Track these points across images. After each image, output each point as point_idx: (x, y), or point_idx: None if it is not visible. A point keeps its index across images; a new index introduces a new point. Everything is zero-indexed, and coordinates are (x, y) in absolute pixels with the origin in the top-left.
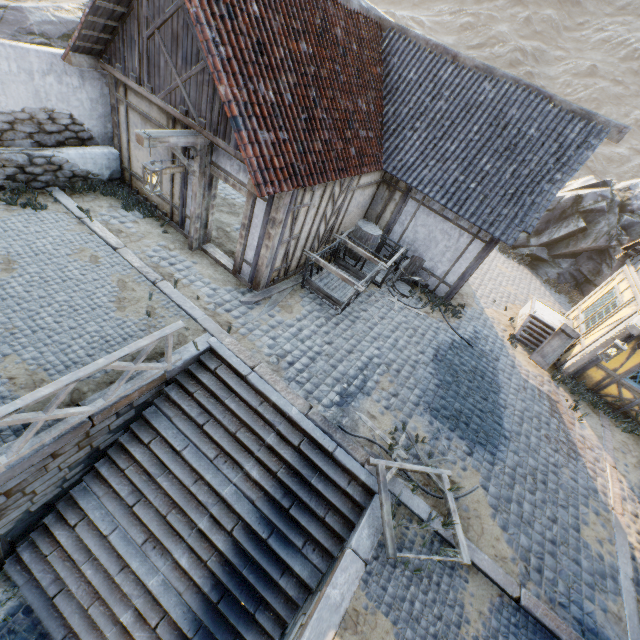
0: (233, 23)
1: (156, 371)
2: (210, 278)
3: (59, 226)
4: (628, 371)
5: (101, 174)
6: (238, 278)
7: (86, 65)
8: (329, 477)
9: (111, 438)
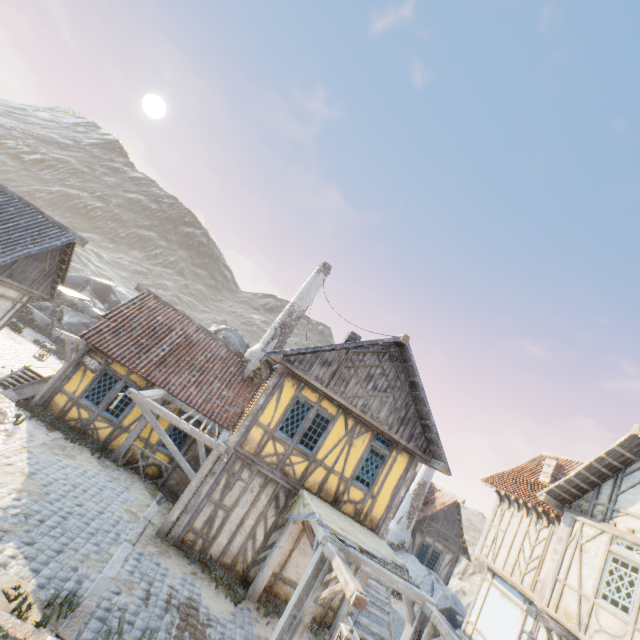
0: None
1: None
2: None
3: None
4: (84, 391)
5: None
6: None
7: None
8: None
9: None
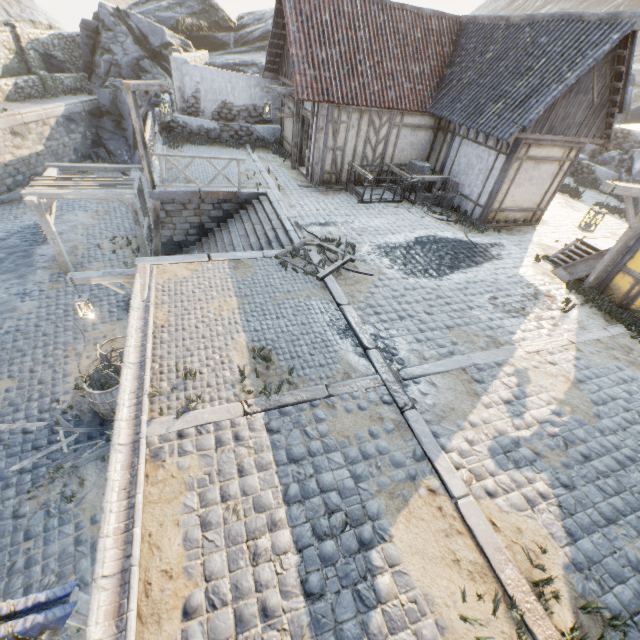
0: (308, 24)
1: (232, 186)
2: (291, 177)
3: (239, 154)
4: None
5: (270, 139)
6: (307, 180)
7: (270, 78)
8: (281, 243)
9: (210, 224)
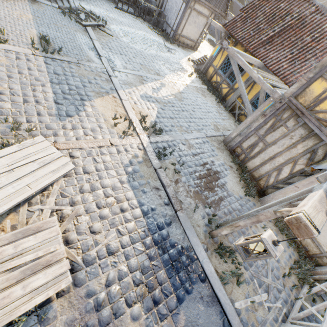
0: None
1: None
2: None
3: None
4: (220, 65)
5: None
6: None
7: None
8: None
9: None
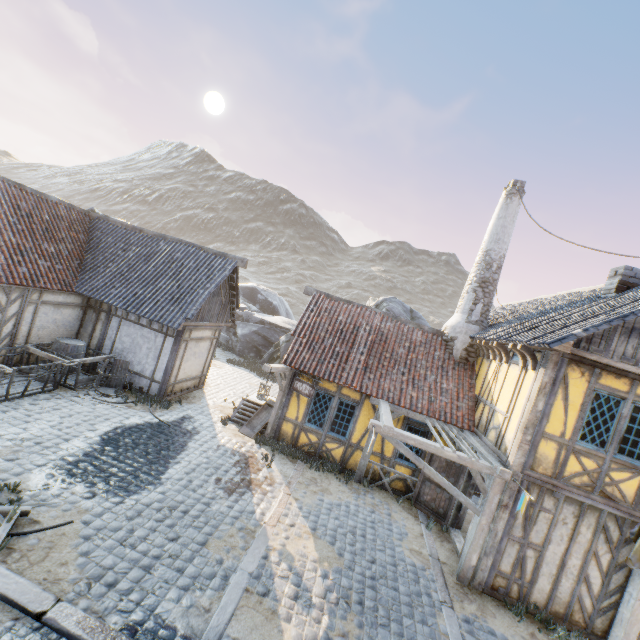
0: None
1: None
2: None
3: None
4: (304, 415)
5: None
6: None
7: None
8: None
9: None
